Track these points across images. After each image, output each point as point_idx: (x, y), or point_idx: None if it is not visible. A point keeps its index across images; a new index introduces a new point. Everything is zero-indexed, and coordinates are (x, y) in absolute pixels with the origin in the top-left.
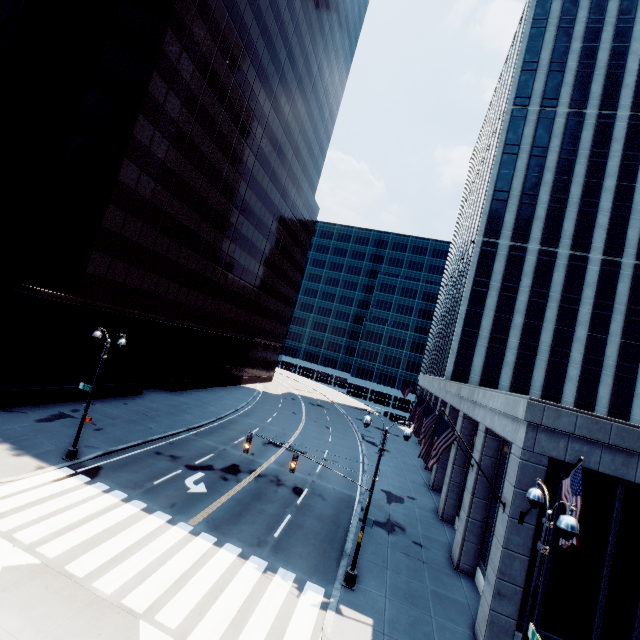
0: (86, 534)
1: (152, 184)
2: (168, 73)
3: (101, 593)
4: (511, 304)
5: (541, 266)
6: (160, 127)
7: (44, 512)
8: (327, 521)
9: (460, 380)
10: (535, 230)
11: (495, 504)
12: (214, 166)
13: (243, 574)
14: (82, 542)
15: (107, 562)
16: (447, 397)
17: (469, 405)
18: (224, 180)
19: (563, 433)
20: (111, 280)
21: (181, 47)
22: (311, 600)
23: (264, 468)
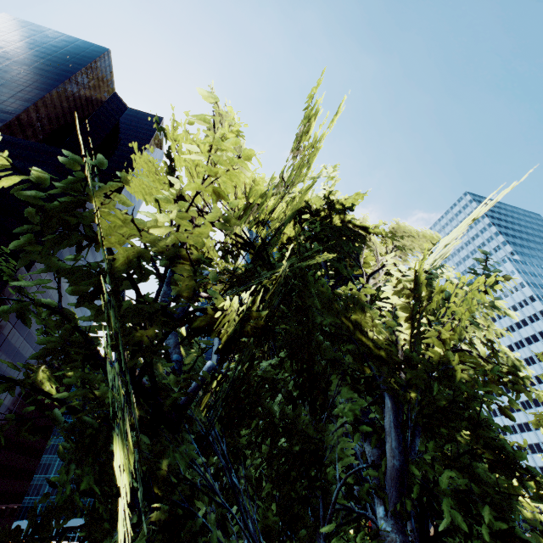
0: None
1: None
2: None
3: None
4: None
5: None
6: None
7: None
8: None
9: None
10: None
11: None
12: None
13: None
14: None
15: None
16: None
17: None
18: (4, 373)
19: None
20: None
21: None
22: None
23: None
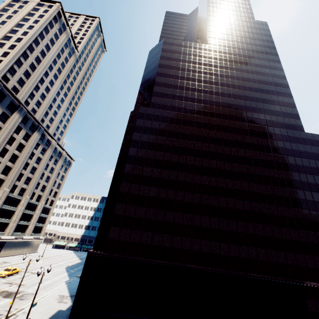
0: None
1: (137, 186)
2: (137, 144)
3: None
4: None
5: None
6: (137, 163)
7: None
8: None
9: None
10: None
11: None
12: (176, 162)
13: None
14: None
15: None
16: None
17: None
18: (187, 165)
19: None
20: (122, 240)
21: (141, 133)
22: None
23: None
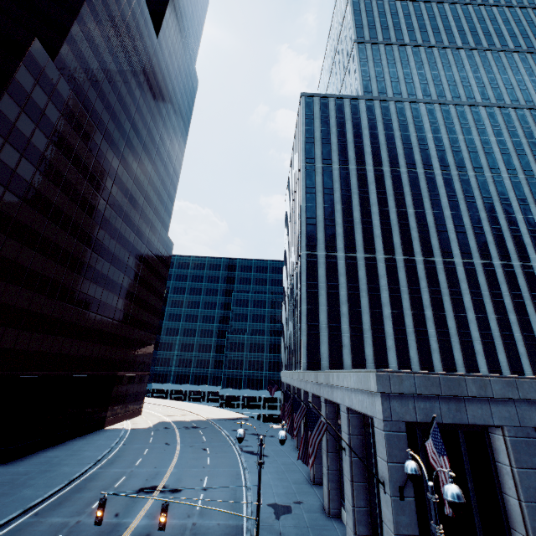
0: None
1: None
2: (4, 128)
3: None
4: (337, 298)
5: (349, 267)
6: None
7: None
8: None
9: (314, 368)
10: (339, 242)
11: (373, 483)
12: (61, 210)
13: None
14: None
15: None
16: (308, 387)
17: (328, 389)
18: (73, 222)
19: (409, 395)
20: None
21: (20, 109)
22: None
23: (132, 529)
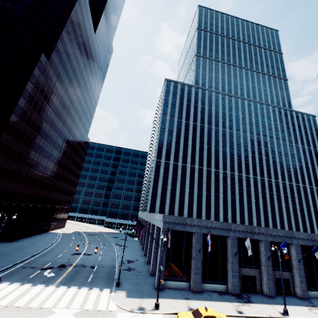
0: (14, 296)
1: (14, 140)
2: (27, 96)
3: (33, 307)
4: (166, 182)
5: (174, 169)
6: (21, 117)
7: None
8: (107, 273)
9: (152, 212)
10: (171, 157)
11: None
12: (43, 129)
13: (81, 292)
14: (14, 298)
15: (29, 300)
16: (148, 219)
17: (153, 220)
18: (47, 134)
19: (171, 222)
20: None
21: (33, 86)
22: (106, 292)
23: (76, 263)
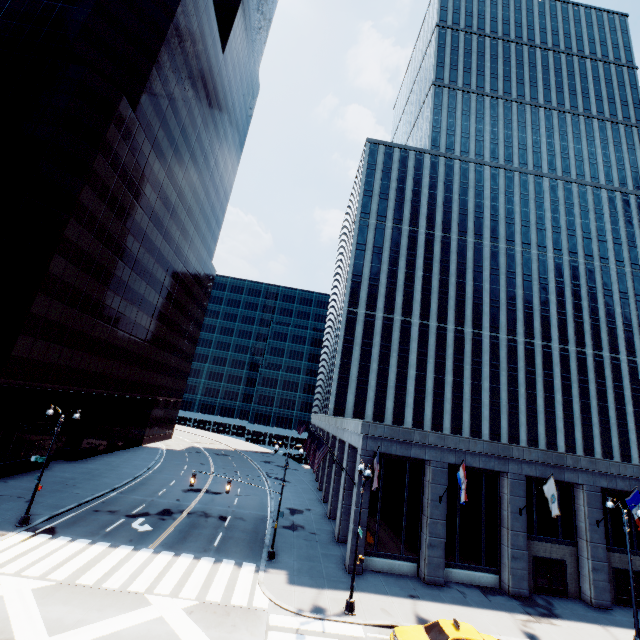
0: (77, 565)
1: (76, 271)
2: (96, 184)
3: (111, 589)
4: (369, 355)
5: (385, 328)
6: (86, 225)
7: (33, 559)
8: (250, 532)
9: (339, 415)
10: (380, 303)
11: None
12: (128, 249)
13: (200, 566)
14: (77, 569)
15: (104, 575)
16: (330, 429)
17: (341, 431)
18: (136, 259)
19: (379, 437)
20: (32, 359)
21: (108, 164)
22: (248, 570)
23: (192, 508)
